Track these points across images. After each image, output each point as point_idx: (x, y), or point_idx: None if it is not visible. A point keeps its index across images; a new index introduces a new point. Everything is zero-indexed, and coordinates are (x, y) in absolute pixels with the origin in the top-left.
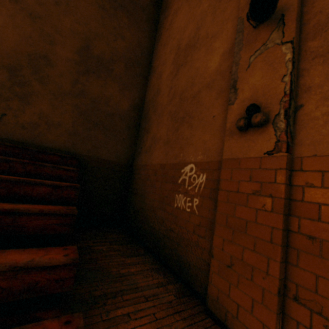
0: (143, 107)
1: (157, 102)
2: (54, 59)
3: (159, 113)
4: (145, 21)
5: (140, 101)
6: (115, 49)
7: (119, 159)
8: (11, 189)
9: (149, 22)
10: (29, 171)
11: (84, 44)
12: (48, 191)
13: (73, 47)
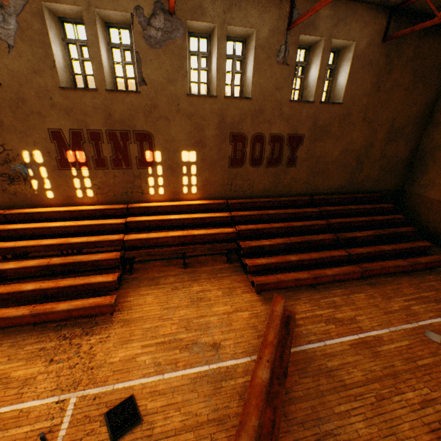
0: (416, 149)
1: (437, 156)
2: (374, 143)
3: (439, 167)
4: (436, 77)
5: (415, 146)
6: (408, 116)
7: (394, 188)
8: (388, 221)
9: (439, 76)
10: (378, 210)
11: (390, 124)
12: (397, 220)
13: (384, 130)
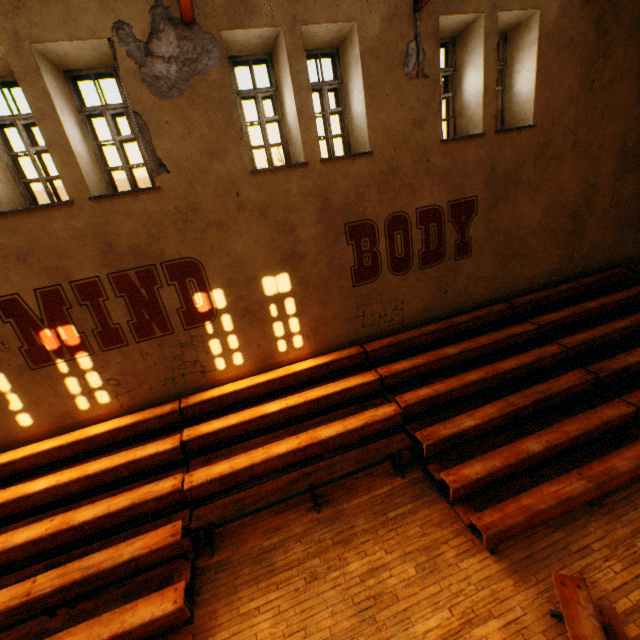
0: None
1: None
2: (598, 182)
3: None
4: None
5: None
6: None
7: None
8: None
9: None
10: (636, 299)
11: (620, 144)
12: None
13: (611, 156)
